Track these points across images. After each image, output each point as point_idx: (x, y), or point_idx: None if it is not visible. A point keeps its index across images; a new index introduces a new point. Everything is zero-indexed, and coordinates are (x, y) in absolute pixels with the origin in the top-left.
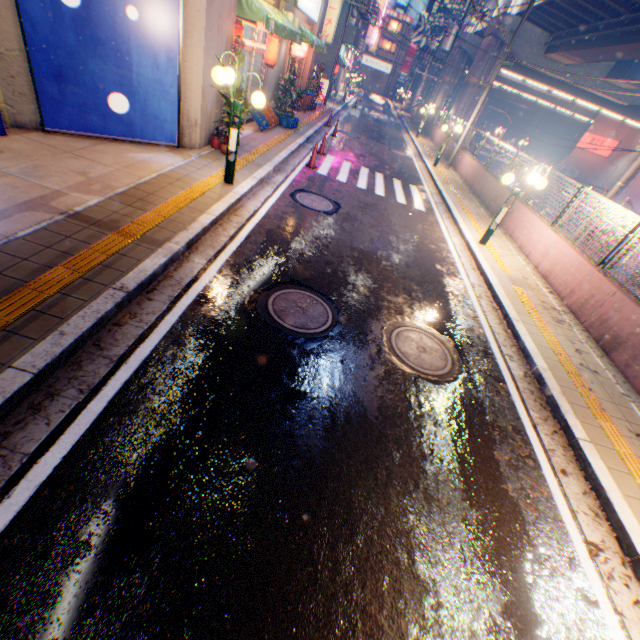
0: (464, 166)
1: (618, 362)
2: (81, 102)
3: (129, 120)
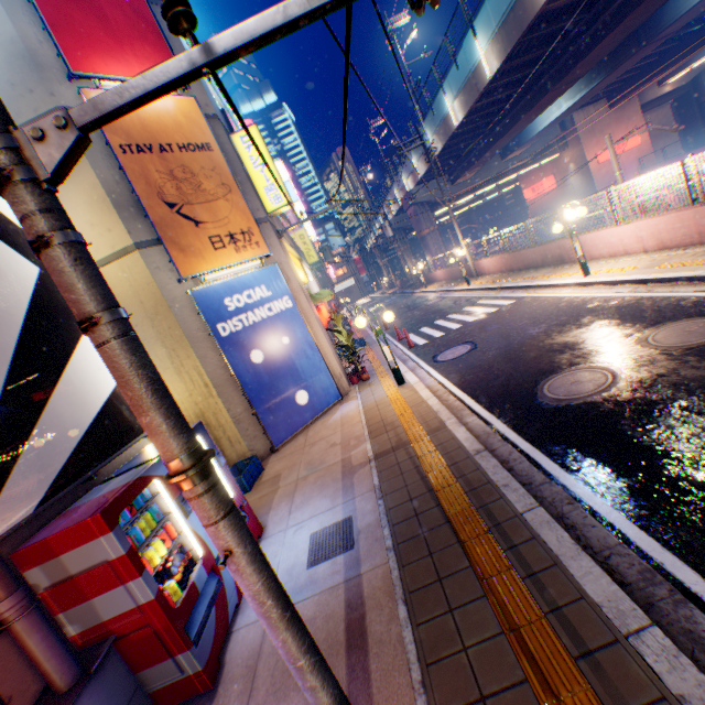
0: (487, 267)
1: None
2: (284, 413)
3: (311, 403)
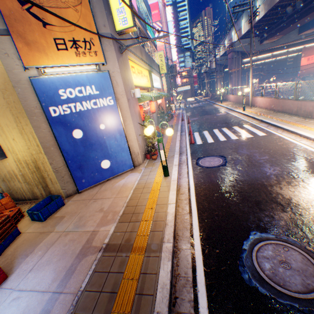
0: (259, 103)
1: None
2: (90, 172)
3: (111, 168)
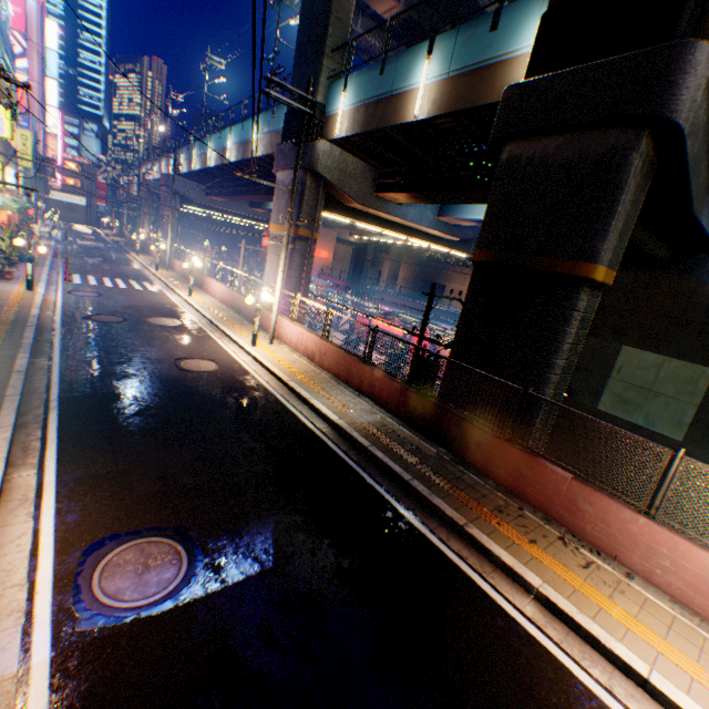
0: (179, 267)
1: (243, 314)
2: None
3: None
